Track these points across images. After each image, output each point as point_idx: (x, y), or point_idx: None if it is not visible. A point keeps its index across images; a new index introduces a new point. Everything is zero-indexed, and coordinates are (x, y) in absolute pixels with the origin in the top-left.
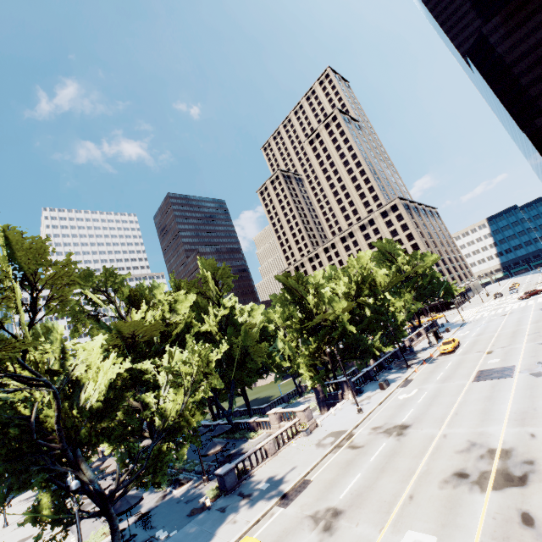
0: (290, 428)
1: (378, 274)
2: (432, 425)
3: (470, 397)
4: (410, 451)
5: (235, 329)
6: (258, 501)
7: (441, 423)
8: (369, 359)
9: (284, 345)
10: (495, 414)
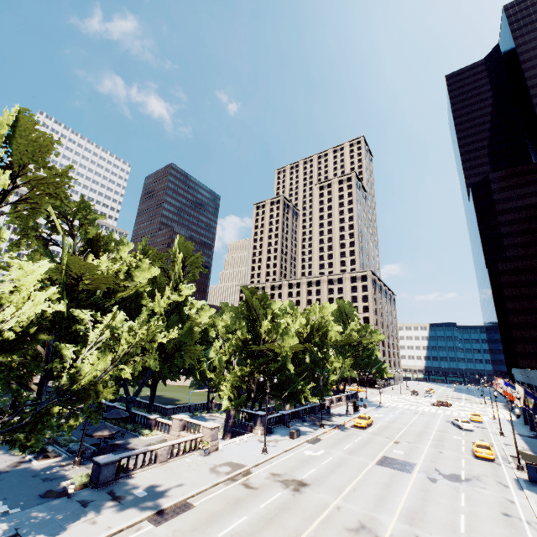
0: (188, 441)
1: (333, 329)
2: (329, 492)
3: (370, 478)
4: (302, 511)
5: (180, 319)
6: (129, 508)
7: (338, 493)
8: (293, 404)
9: (216, 355)
10: (389, 504)
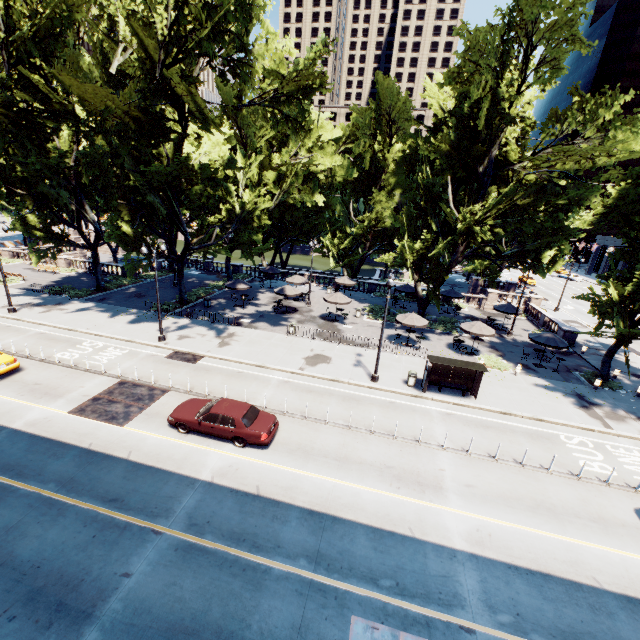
0: None
1: None
2: None
3: None
4: None
5: None
6: (619, 353)
7: None
8: None
9: None
10: None
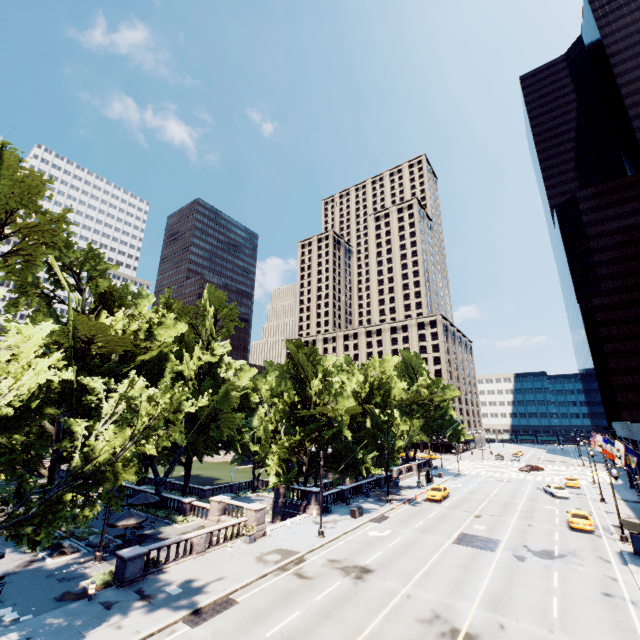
0: (230, 527)
1: (397, 387)
2: (397, 578)
3: (446, 560)
4: (365, 602)
5: (214, 383)
6: (160, 608)
7: (408, 579)
8: (352, 477)
9: (261, 424)
10: (469, 589)
